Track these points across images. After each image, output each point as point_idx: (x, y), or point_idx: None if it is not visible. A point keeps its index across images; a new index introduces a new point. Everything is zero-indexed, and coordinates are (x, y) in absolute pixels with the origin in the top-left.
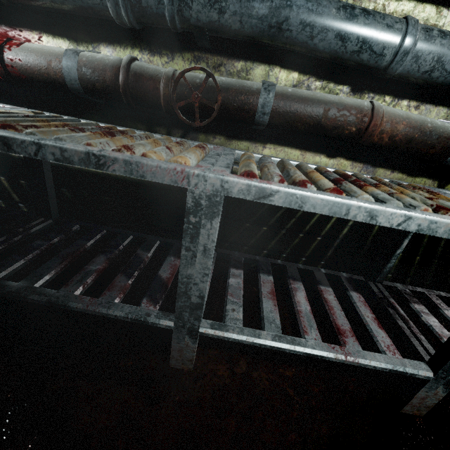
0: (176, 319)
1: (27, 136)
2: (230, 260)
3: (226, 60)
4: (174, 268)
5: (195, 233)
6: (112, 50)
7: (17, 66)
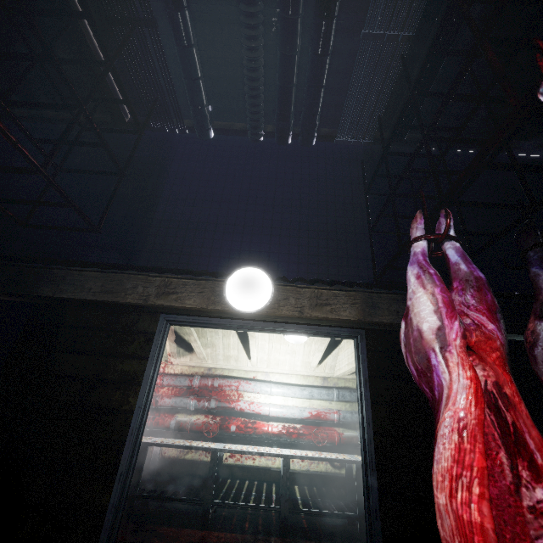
0: None
1: None
2: None
3: None
4: None
5: None
6: None
7: (344, 440)
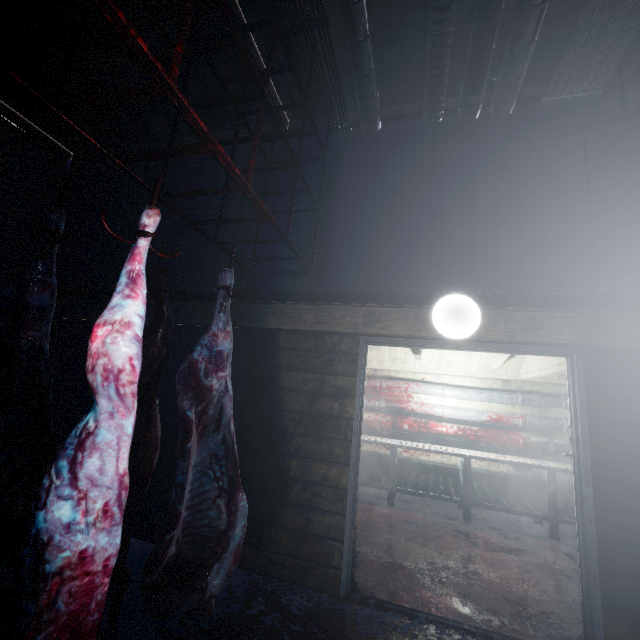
0: None
1: None
2: None
3: None
4: None
5: None
6: (552, 436)
7: (531, 446)
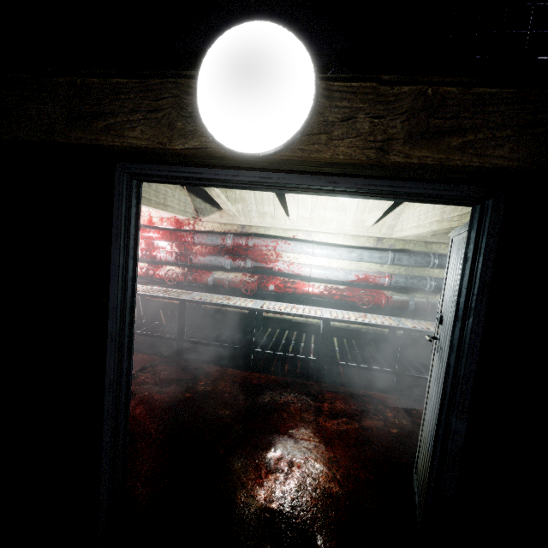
0: None
1: None
2: None
3: None
4: None
5: None
6: (414, 294)
7: (392, 304)
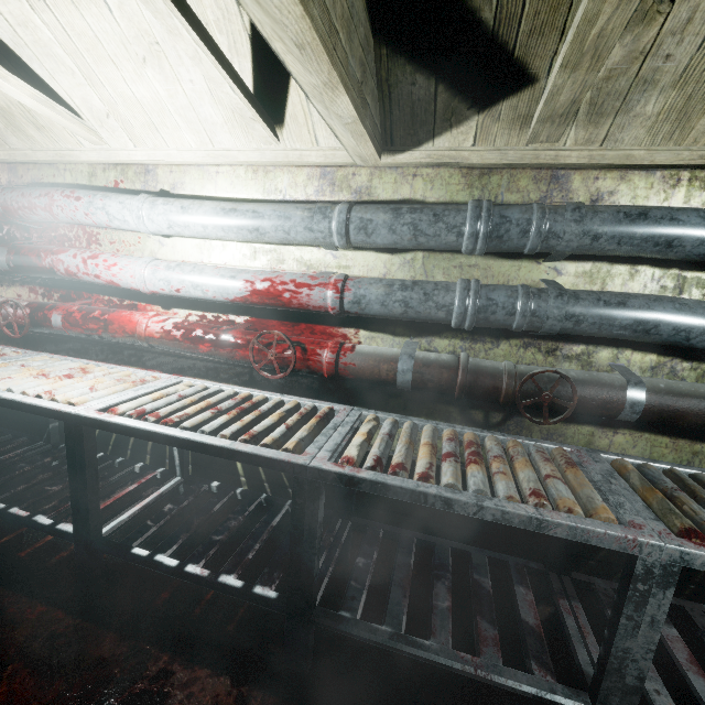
0: (598, 704)
1: (463, 494)
2: (596, 593)
3: (562, 345)
4: (535, 609)
5: (641, 601)
6: (430, 340)
7: (350, 369)
